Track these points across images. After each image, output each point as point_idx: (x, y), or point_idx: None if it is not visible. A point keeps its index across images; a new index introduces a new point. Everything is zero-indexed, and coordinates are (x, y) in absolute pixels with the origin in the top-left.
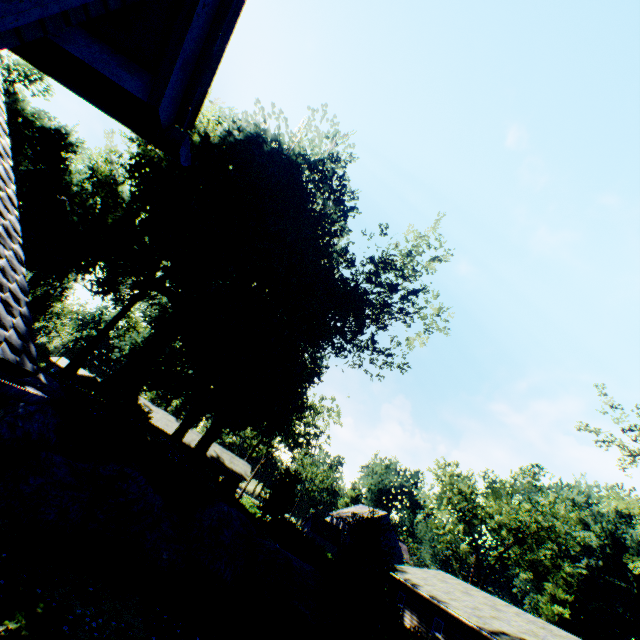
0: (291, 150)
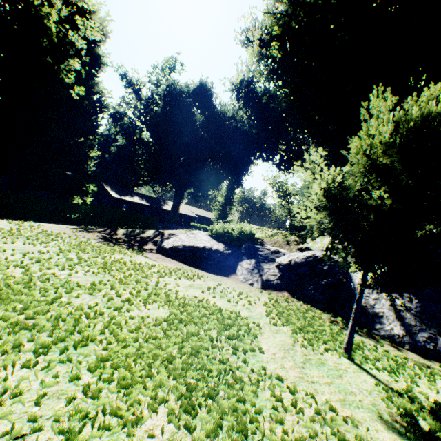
0: None
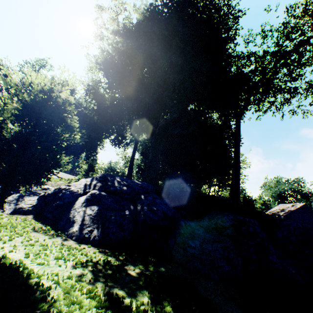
0: None
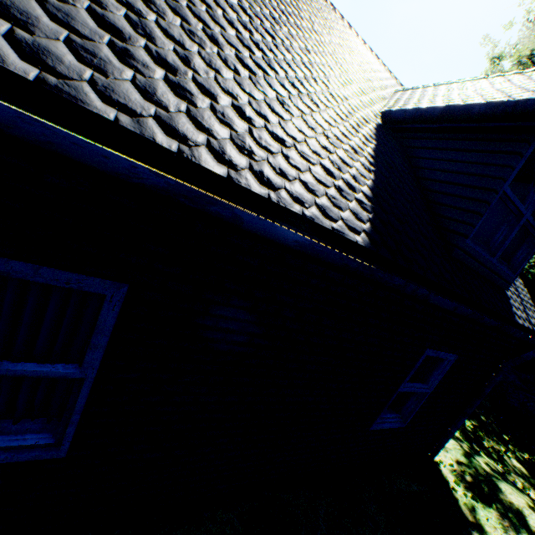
0: None
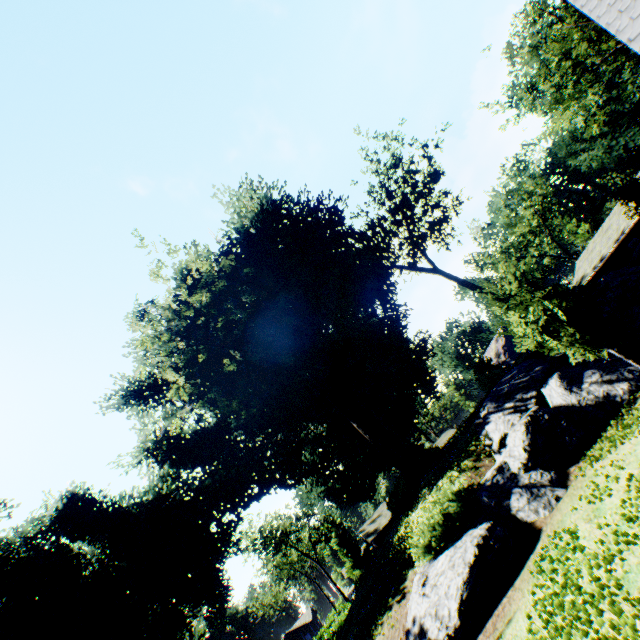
0: (267, 208)
